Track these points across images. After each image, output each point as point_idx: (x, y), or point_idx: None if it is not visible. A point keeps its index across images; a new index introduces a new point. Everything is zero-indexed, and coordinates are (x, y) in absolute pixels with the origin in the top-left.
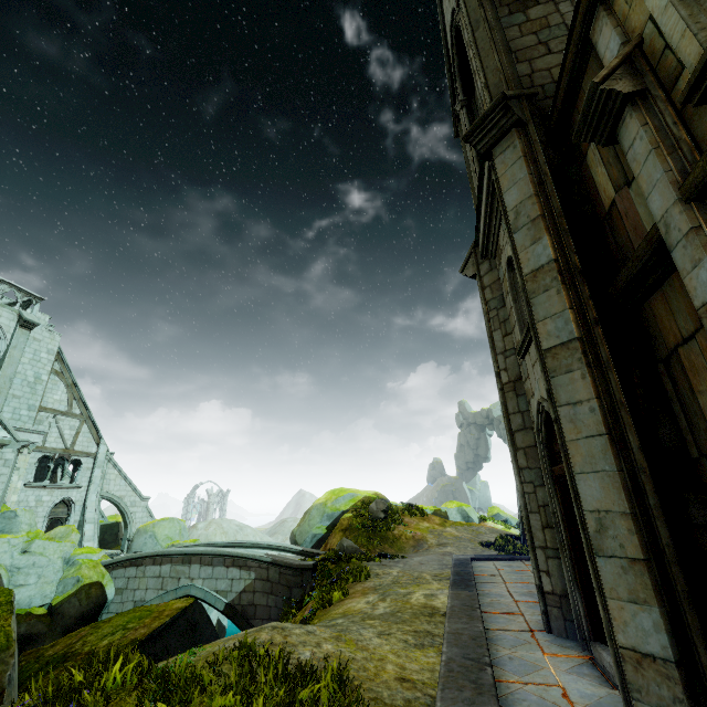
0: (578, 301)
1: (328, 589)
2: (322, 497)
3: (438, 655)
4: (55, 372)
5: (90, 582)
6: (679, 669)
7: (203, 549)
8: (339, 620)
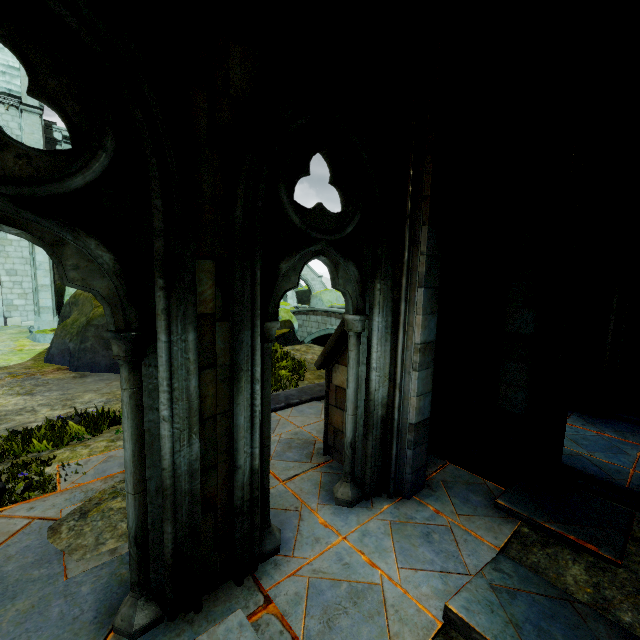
0: None
1: None
2: None
3: None
4: None
5: (285, 320)
6: None
7: (336, 310)
8: None
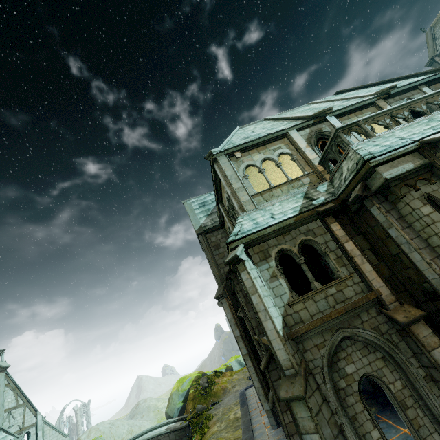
0: (246, 344)
1: (201, 429)
2: (175, 386)
3: (241, 430)
4: (5, 385)
5: None
6: (271, 410)
7: None
8: (213, 436)
